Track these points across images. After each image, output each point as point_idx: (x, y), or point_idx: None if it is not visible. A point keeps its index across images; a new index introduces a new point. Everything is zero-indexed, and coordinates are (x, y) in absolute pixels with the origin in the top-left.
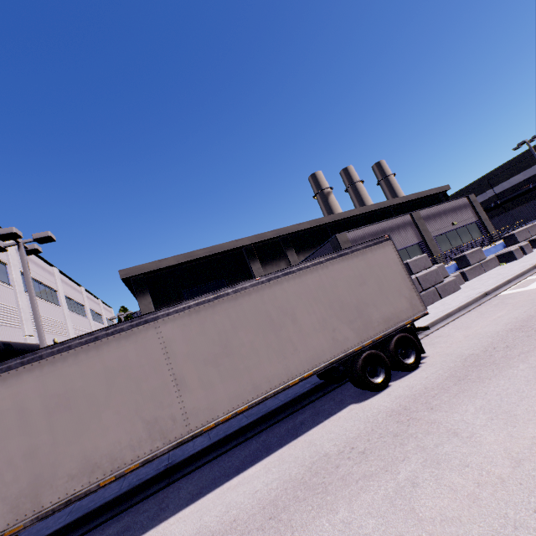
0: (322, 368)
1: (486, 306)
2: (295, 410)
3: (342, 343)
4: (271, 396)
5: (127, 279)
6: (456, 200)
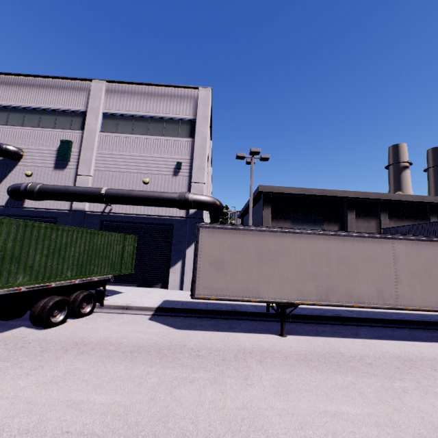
0: None
1: None
2: (425, 328)
3: None
4: None
5: (261, 192)
6: None
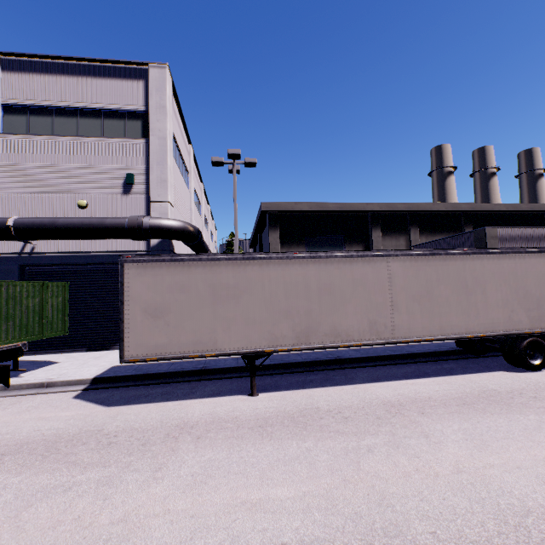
0: (493, 335)
1: None
2: (437, 360)
3: (515, 323)
4: (451, 339)
5: (265, 211)
6: None
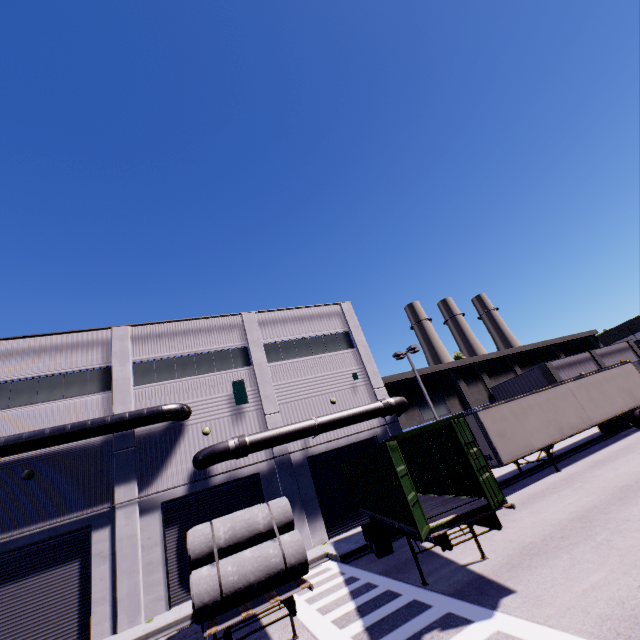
0: (625, 412)
1: None
2: (602, 440)
3: (628, 404)
4: (612, 418)
5: None
6: (619, 344)
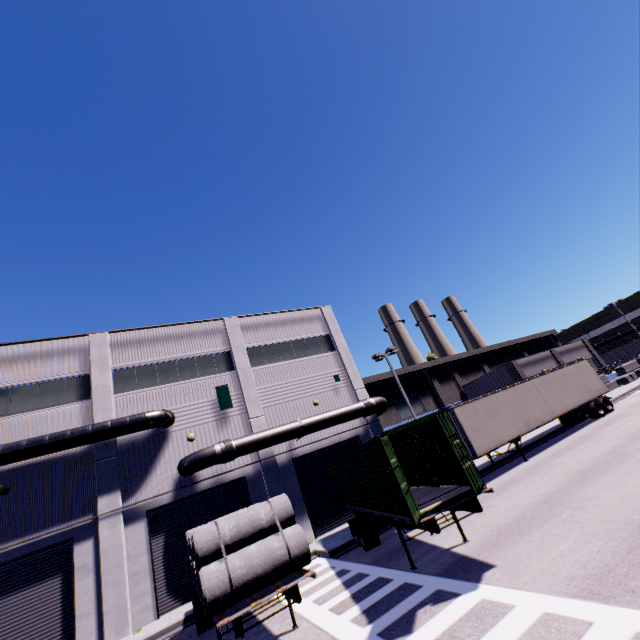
0: (582, 404)
1: (627, 398)
2: (563, 431)
3: (584, 397)
4: (571, 410)
5: None
6: (575, 342)
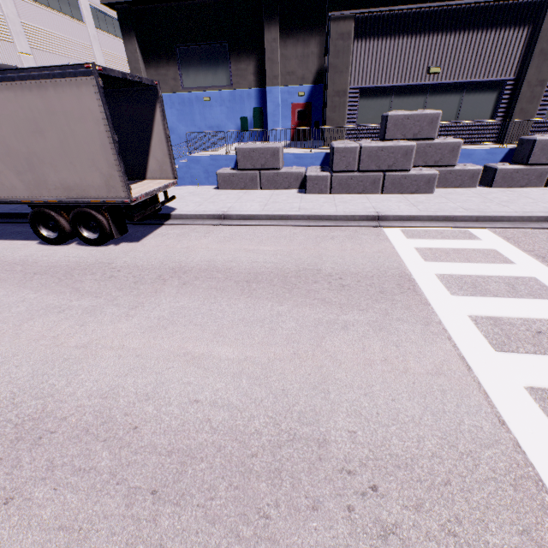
0: None
1: (319, 232)
2: None
3: (9, 190)
4: None
5: (112, 6)
6: None
